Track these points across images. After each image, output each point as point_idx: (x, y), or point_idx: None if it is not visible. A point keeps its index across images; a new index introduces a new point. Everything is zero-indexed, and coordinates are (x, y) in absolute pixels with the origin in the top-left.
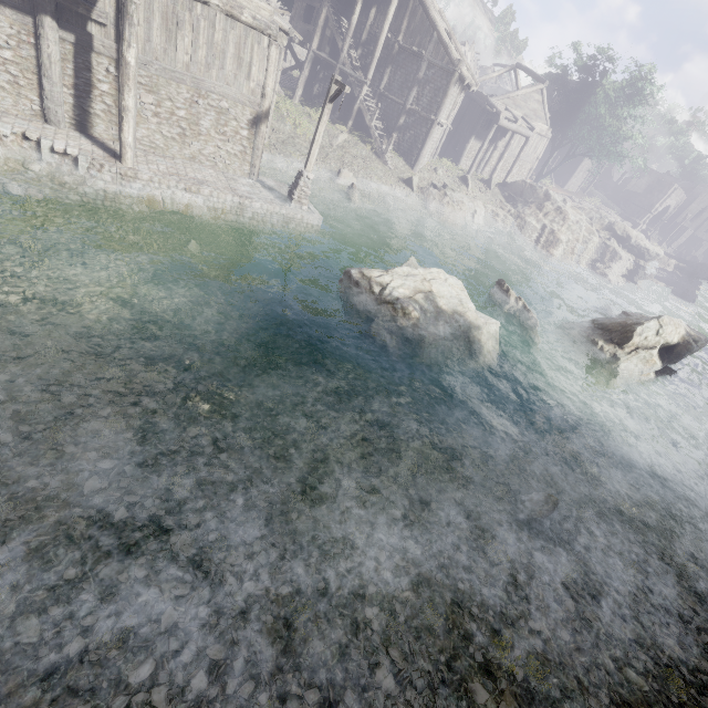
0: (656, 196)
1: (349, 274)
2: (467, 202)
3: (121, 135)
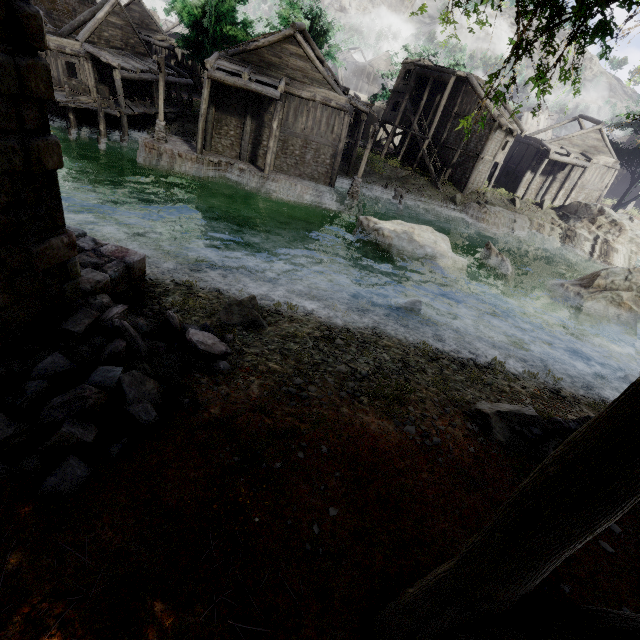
0: None
1: (359, 219)
2: (508, 215)
3: (265, 160)
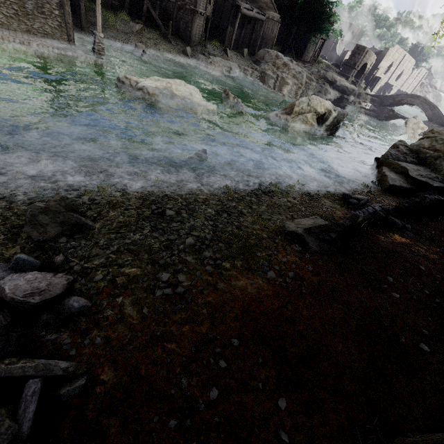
0: (357, 57)
1: (119, 79)
2: (225, 63)
3: None
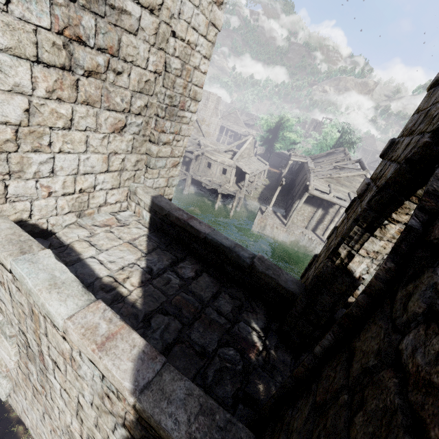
0: None
1: None
2: None
3: None
